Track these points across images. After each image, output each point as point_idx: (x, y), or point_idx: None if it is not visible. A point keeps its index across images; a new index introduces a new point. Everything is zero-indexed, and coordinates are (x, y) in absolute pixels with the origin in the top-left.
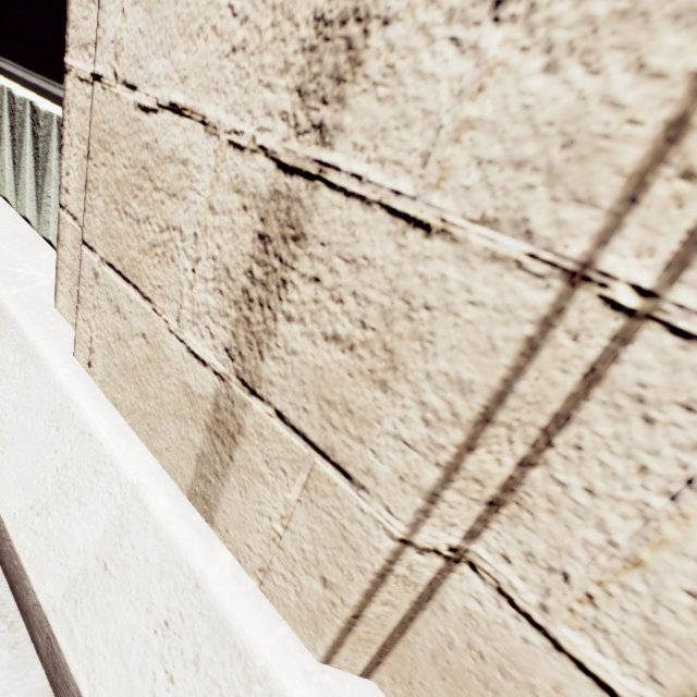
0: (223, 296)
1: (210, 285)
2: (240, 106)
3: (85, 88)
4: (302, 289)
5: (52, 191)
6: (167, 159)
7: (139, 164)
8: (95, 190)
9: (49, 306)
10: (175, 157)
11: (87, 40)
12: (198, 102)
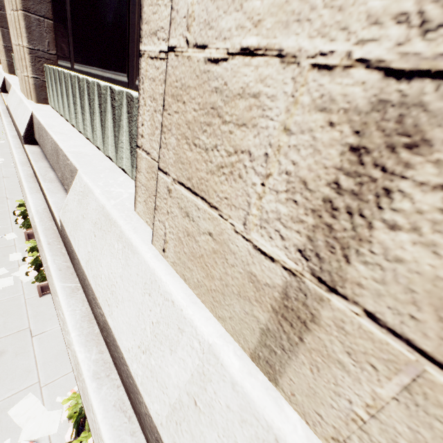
0: (298, 205)
1: (282, 196)
2: (329, 26)
3: (155, 63)
4: (417, 197)
5: (124, 138)
6: (236, 96)
7: (208, 106)
8: (168, 131)
9: (131, 211)
10: (245, 93)
11: (156, 28)
12: (274, 39)
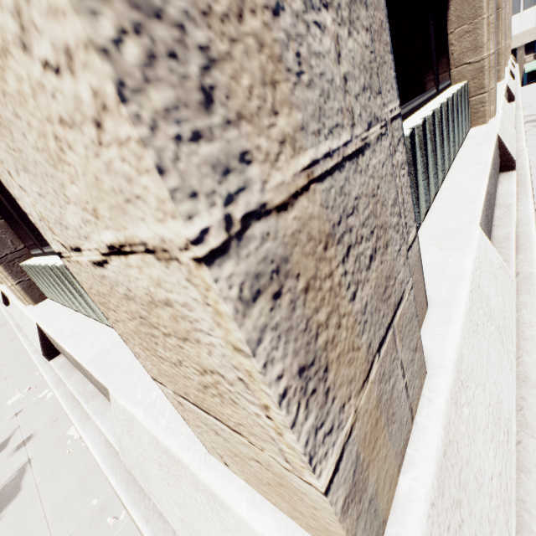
0: None
1: None
2: None
3: None
4: None
5: None
6: None
7: None
8: None
9: None
10: None
11: None
12: None
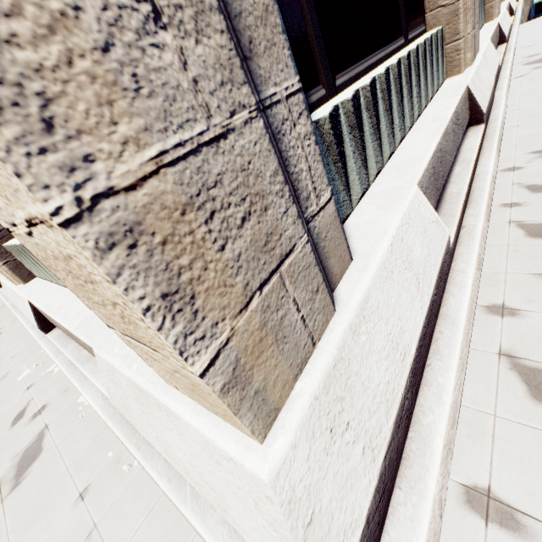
0: None
1: None
2: None
3: None
4: None
5: None
6: None
7: None
8: None
9: None
10: None
11: None
12: None
